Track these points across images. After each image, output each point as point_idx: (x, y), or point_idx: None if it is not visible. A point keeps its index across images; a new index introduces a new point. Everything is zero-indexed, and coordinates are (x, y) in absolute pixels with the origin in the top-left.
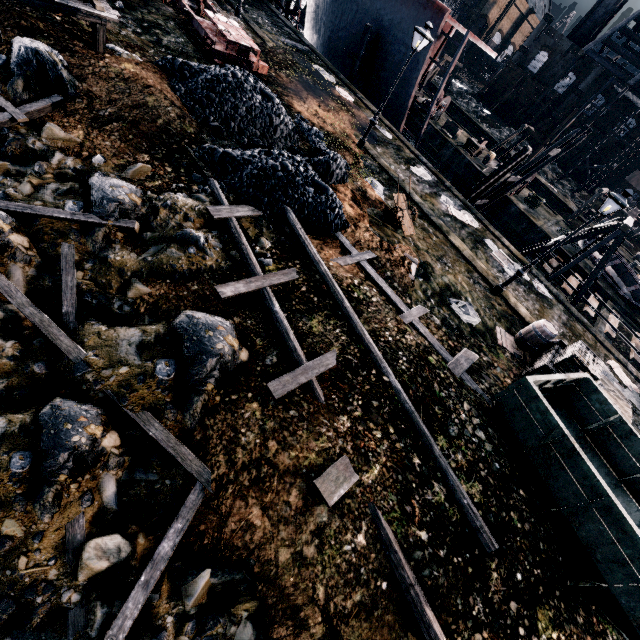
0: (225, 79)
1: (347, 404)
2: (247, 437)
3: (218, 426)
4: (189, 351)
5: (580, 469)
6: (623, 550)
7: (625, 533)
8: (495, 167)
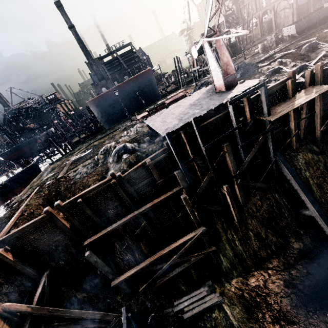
0: (209, 81)
1: (312, 36)
2: (327, 39)
3: (326, 43)
4: (315, 43)
5: (312, 17)
6: (325, 11)
7: (322, 11)
8: (196, 67)
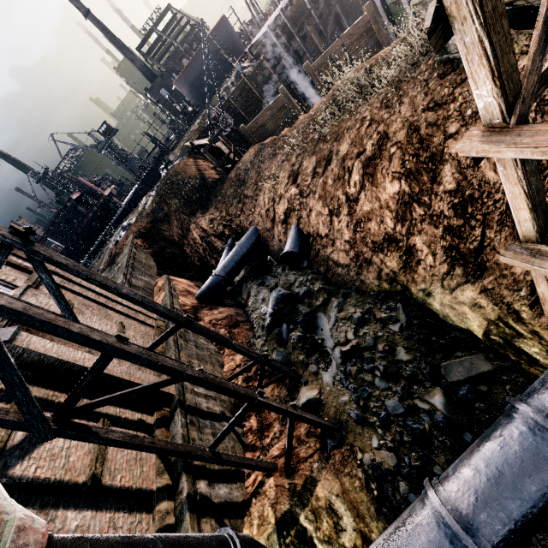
0: None
1: None
2: None
3: None
4: None
5: None
6: None
7: None
8: None
